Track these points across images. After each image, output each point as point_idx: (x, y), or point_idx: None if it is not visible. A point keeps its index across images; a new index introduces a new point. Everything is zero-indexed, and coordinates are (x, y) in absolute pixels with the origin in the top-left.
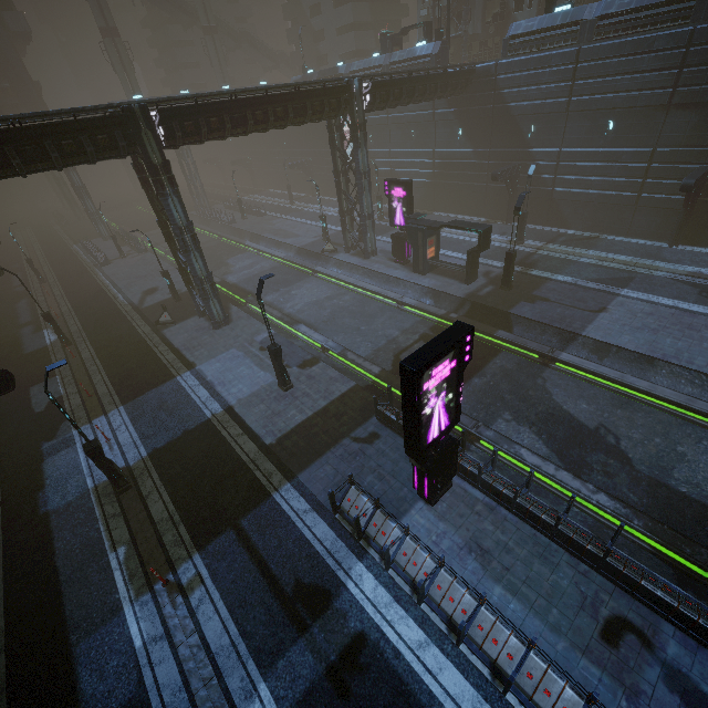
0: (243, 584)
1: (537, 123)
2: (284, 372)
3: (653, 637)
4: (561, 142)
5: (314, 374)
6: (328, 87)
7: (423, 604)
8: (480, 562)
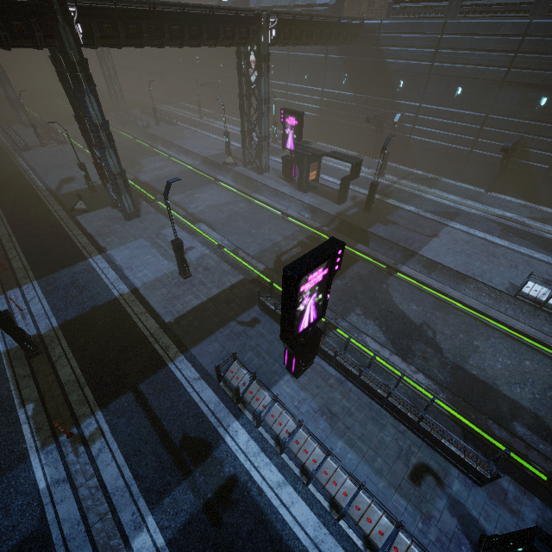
0: (139, 437)
1: (405, 79)
2: (185, 263)
3: (444, 478)
4: (421, 98)
5: (210, 266)
6: (239, 16)
7: (283, 454)
8: (329, 422)
